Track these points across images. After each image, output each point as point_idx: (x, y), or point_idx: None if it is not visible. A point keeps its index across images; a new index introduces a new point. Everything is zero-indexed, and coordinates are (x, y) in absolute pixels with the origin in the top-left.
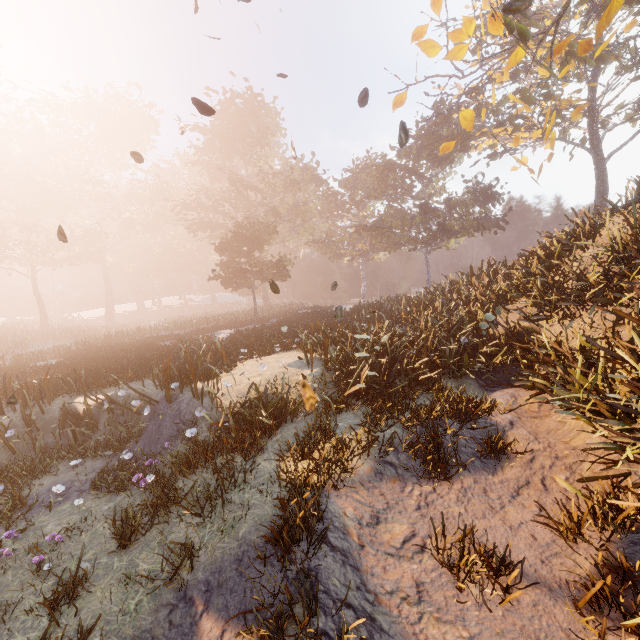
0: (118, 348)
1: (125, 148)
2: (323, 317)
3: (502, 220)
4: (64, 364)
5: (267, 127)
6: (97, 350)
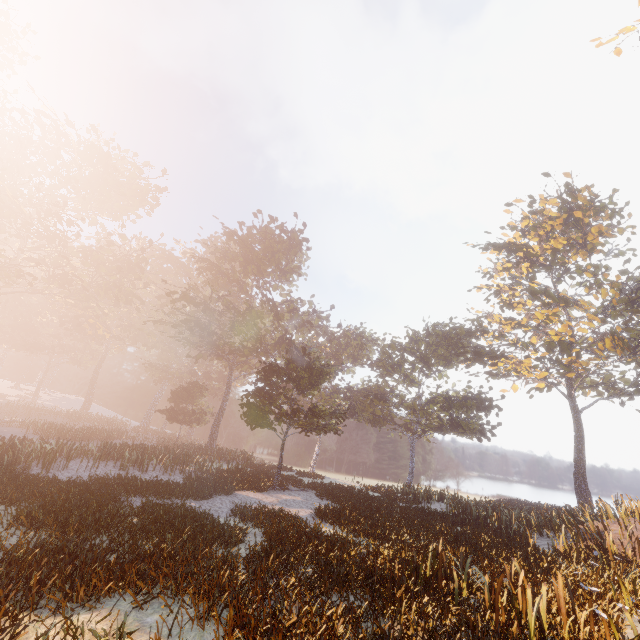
0: (105, 499)
1: (103, 206)
2: (403, 508)
3: (489, 430)
4: (89, 551)
5: (299, 266)
6: (98, 505)
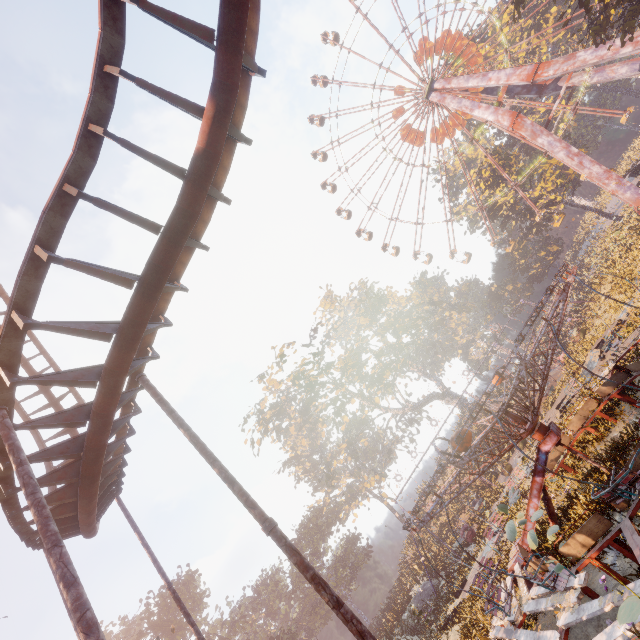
0: None
1: None
2: None
3: (368, 547)
4: None
5: (204, 591)
6: None
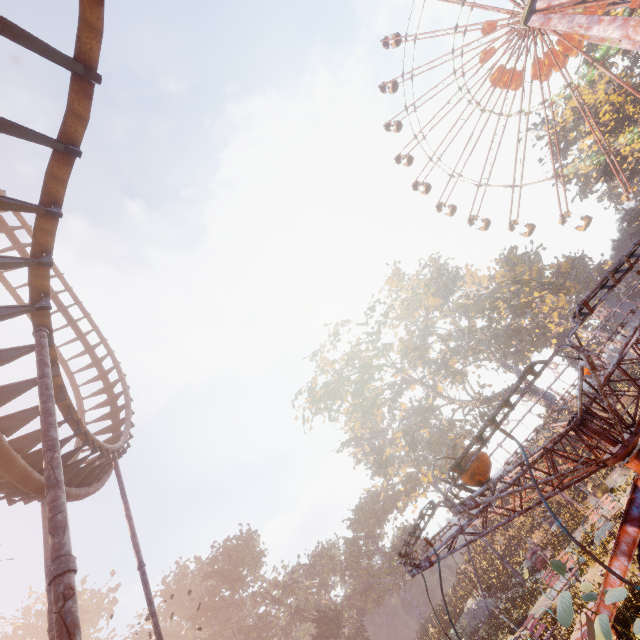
0: None
1: None
2: None
3: None
4: None
5: (262, 551)
6: None
